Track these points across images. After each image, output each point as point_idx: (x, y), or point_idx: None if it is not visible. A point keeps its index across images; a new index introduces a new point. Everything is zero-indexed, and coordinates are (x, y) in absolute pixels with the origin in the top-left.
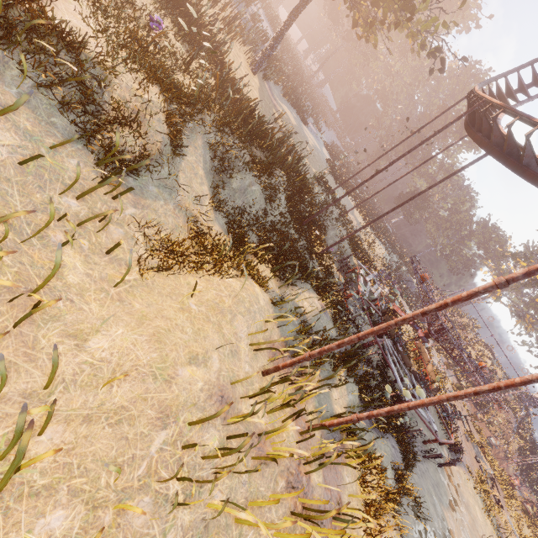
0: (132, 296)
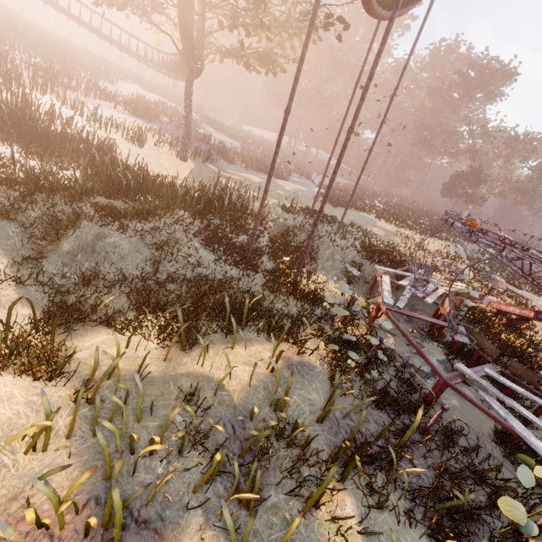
0: None
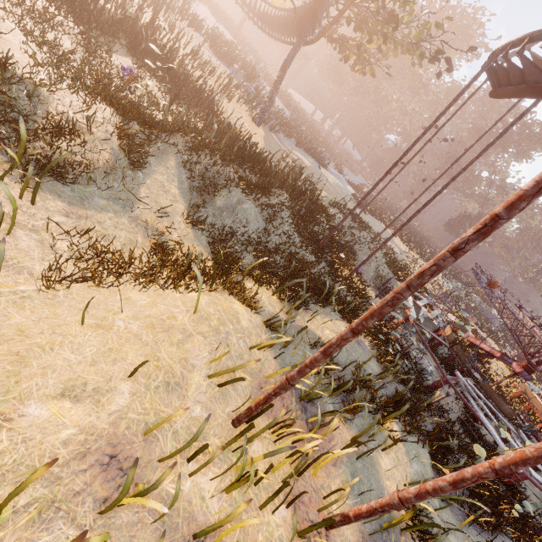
0: (17, 308)
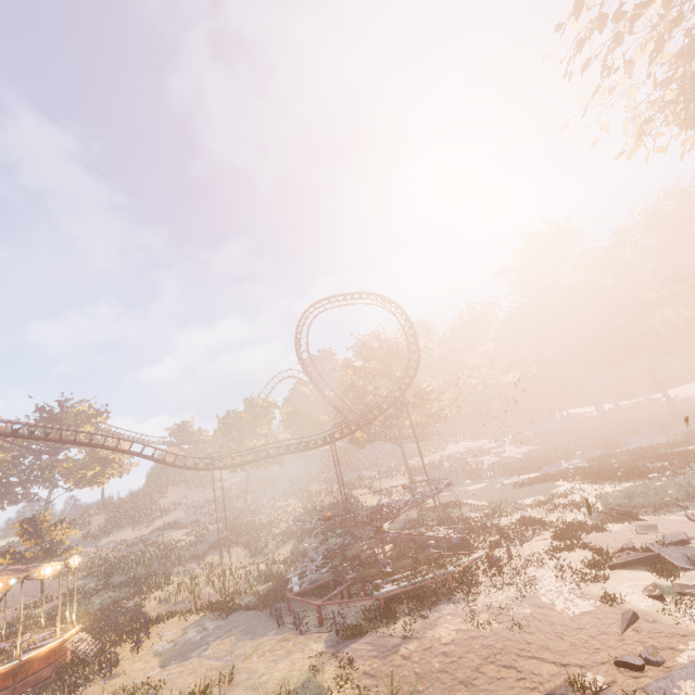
0: None
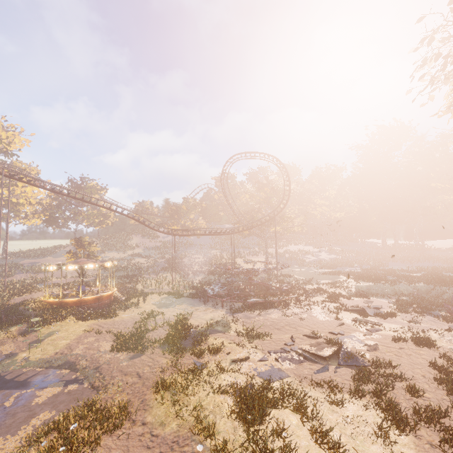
0: None
